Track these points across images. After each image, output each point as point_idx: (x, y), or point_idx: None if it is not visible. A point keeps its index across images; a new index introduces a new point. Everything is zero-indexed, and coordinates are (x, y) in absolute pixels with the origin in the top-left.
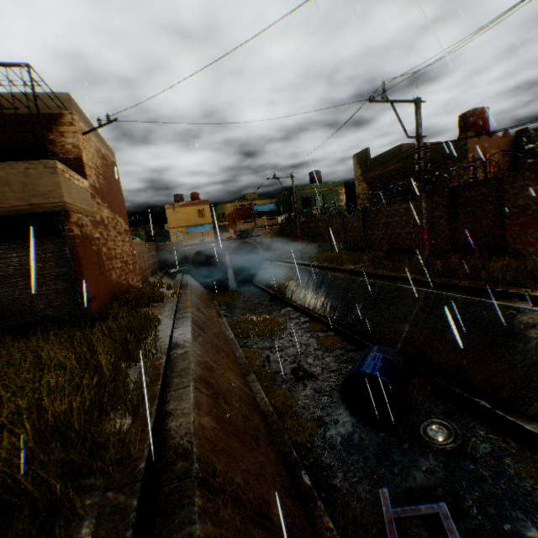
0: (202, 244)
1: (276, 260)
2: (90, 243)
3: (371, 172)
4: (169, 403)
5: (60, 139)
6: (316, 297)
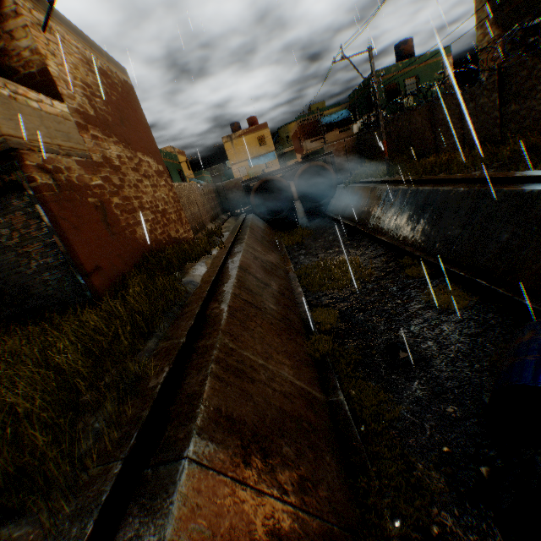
0: (262, 176)
1: (354, 181)
2: (80, 194)
3: (511, 2)
4: (129, 513)
5: (12, 47)
6: (415, 226)
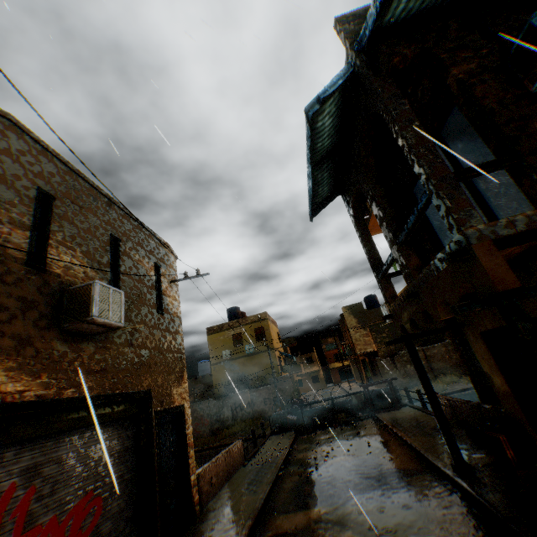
0: None
1: None
2: None
3: None
4: None
5: None
6: None
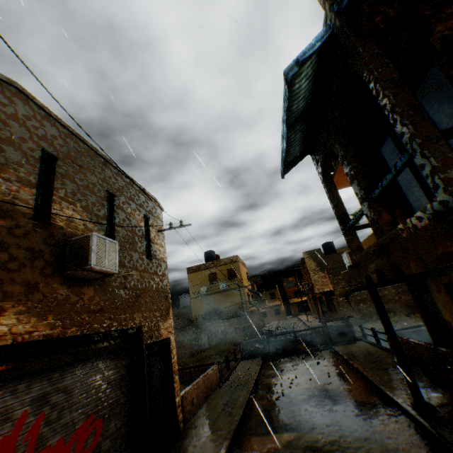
0: None
1: None
2: None
3: None
4: None
5: None
6: None
